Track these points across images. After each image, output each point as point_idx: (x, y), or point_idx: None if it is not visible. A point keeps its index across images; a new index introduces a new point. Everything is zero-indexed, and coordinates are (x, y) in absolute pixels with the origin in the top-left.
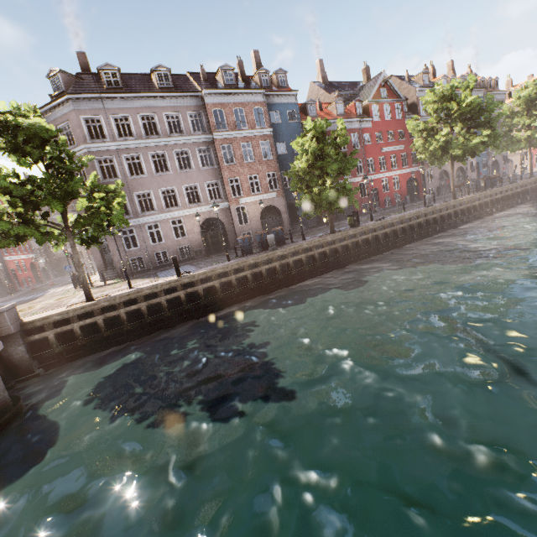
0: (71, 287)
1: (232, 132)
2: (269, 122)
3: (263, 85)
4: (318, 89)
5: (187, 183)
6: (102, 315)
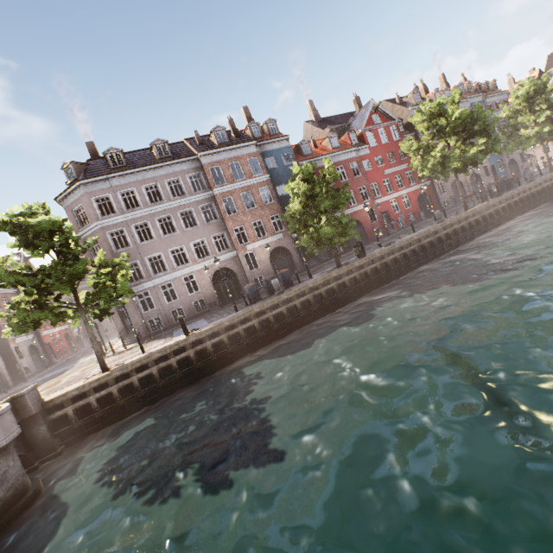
0: None
1: (231, 185)
2: (265, 169)
3: (255, 136)
4: (312, 127)
5: (194, 239)
6: (116, 384)
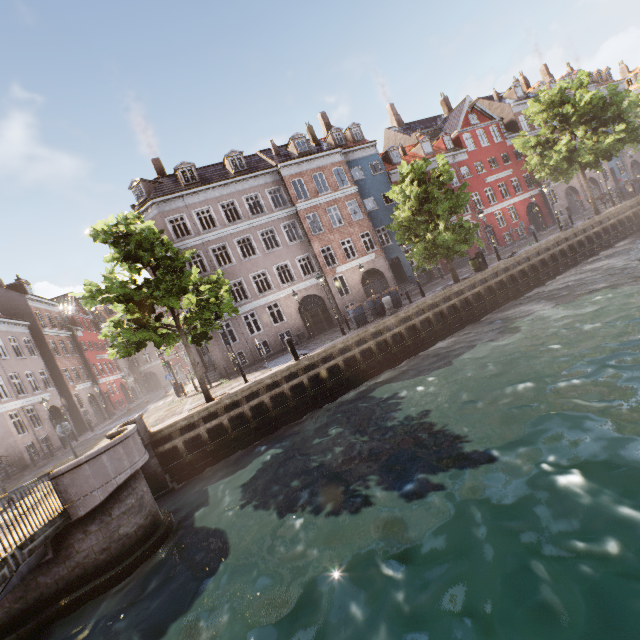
0: (172, 398)
1: (315, 200)
2: (352, 180)
3: (338, 144)
4: (395, 134)
5: (277, 263)
6: (227, 413)
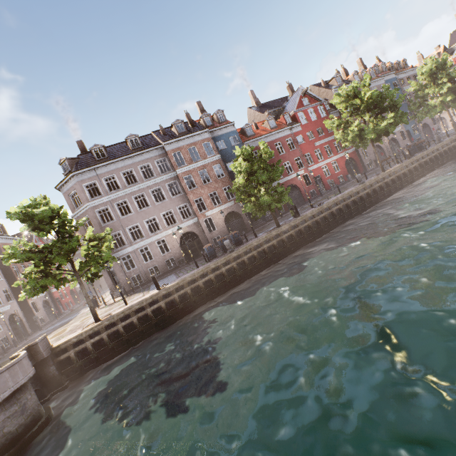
0: None
1: (190, 166)
2: (217, 150)
3: (207, 125)
4: (254, 112)
5: (163, 211)
6: (106, 331)
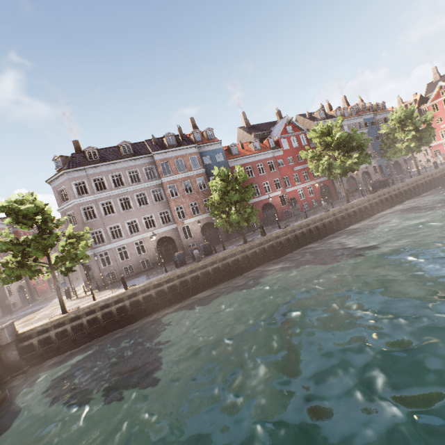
0: None
1: (175, 176)
2: (202, 164)
3: (197, 140)
4: (243, 132)
5: (145, 214)
6: (70, 323)
